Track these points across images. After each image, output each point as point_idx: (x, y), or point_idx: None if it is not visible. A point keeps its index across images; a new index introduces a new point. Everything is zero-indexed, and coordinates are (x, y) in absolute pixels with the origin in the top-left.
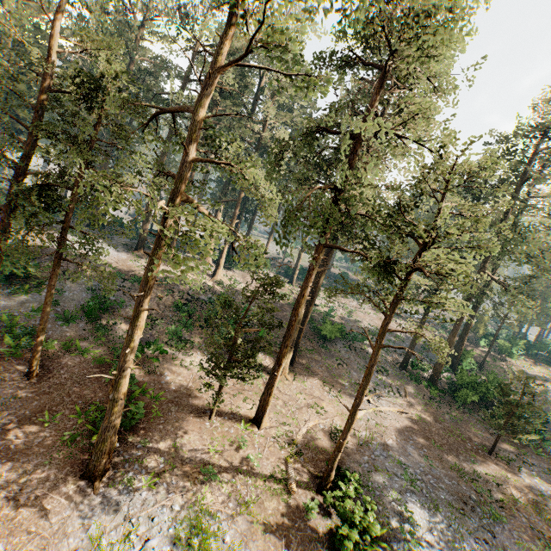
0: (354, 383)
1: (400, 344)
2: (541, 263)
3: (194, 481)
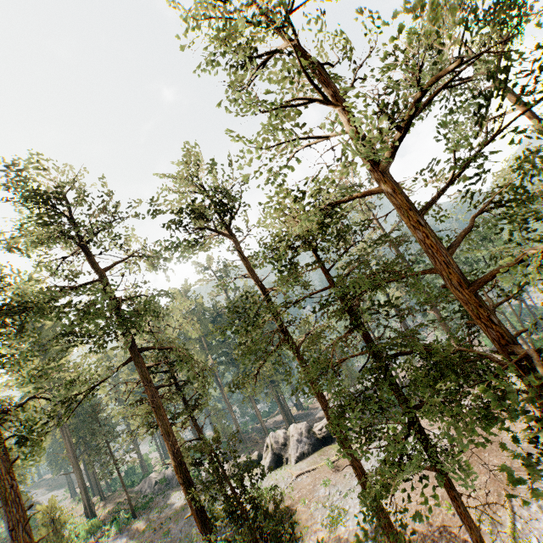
0: None
1: None
2: None
3: None
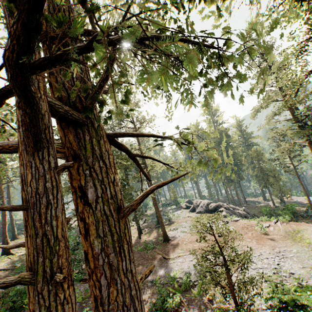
0: None
1: None
2: None
3: None
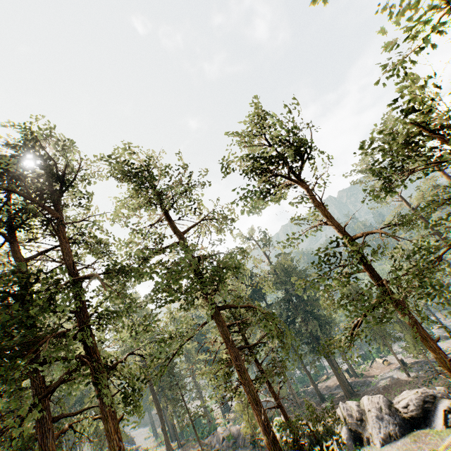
0: None
1: None
2: None
3: None
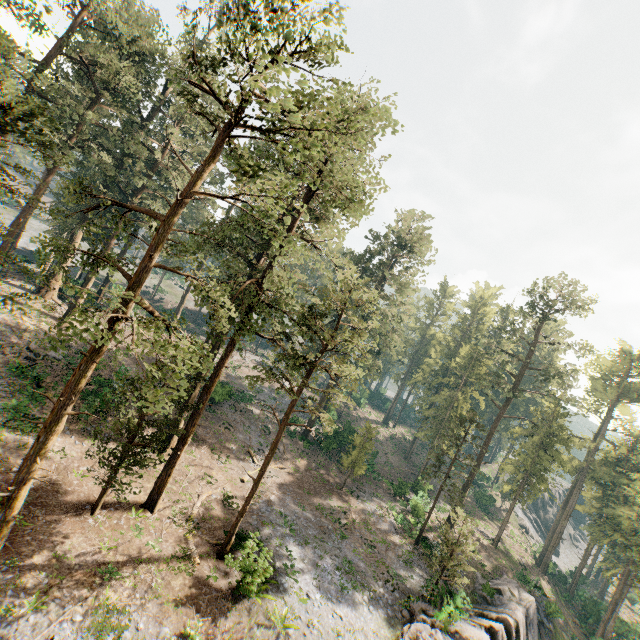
0: (241, 446)
1: (281, 401)
2: (387, 341)
3: (91, 586)
